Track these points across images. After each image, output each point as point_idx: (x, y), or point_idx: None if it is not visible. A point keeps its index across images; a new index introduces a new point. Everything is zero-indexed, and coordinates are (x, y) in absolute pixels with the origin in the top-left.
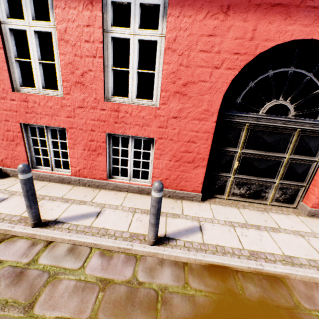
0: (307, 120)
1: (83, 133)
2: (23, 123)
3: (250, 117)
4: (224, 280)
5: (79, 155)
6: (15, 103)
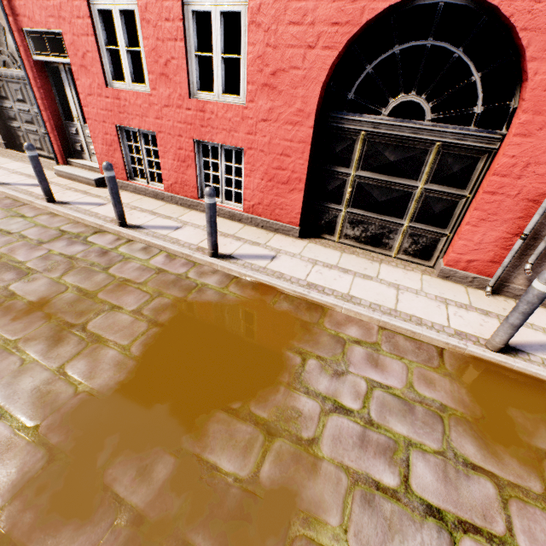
0: (450, 128)
1: (172, 139)
2: (119, 125)
3: (366, 122)
4: (263, 294)
5: (170, 167)
6: (109, 101)
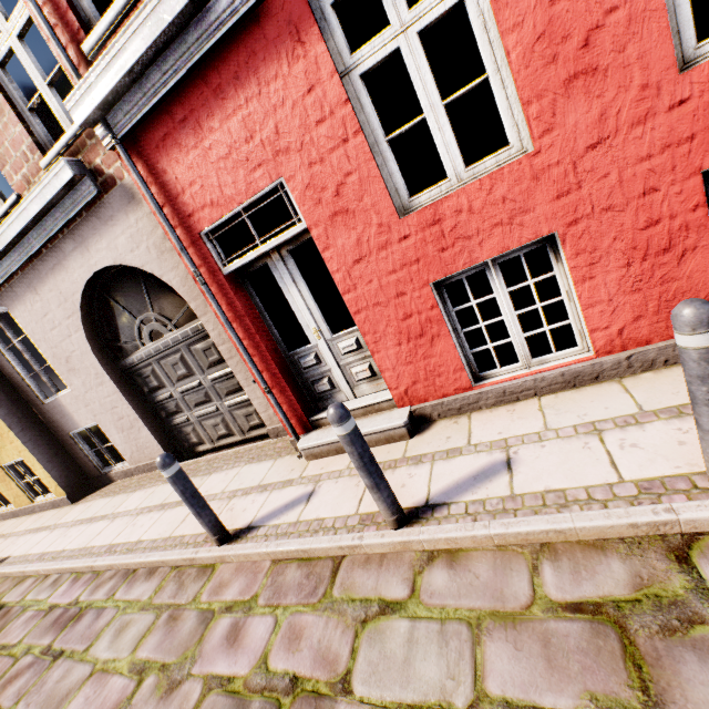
0: None
1: (617, 216)
2: (431, 284)
3: None
4: None
5: (614, 288)
6: (410, 243)
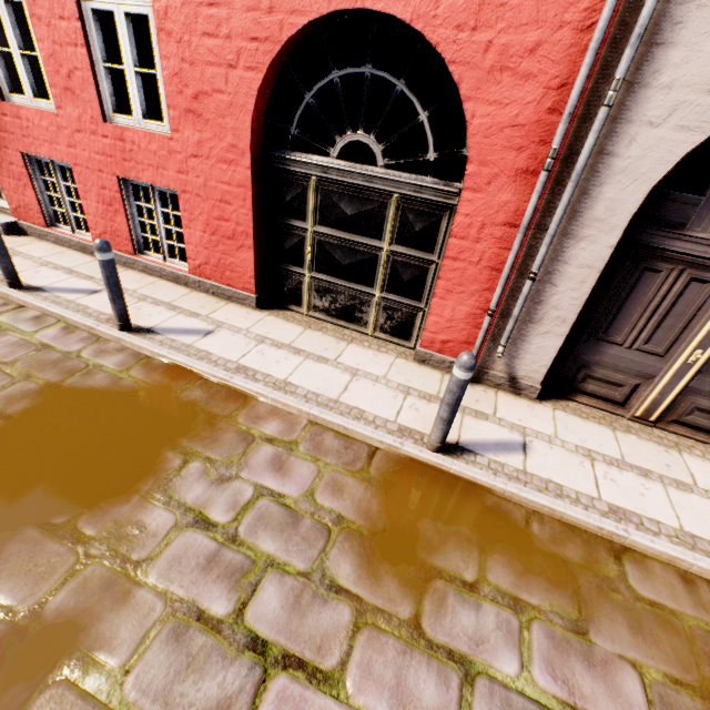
0: (404, 177)
1: (92, 175)
2: (27, 153)
3: (314, 164)
4: (174, 380)
5: (96, 211)
6: (9, 120)
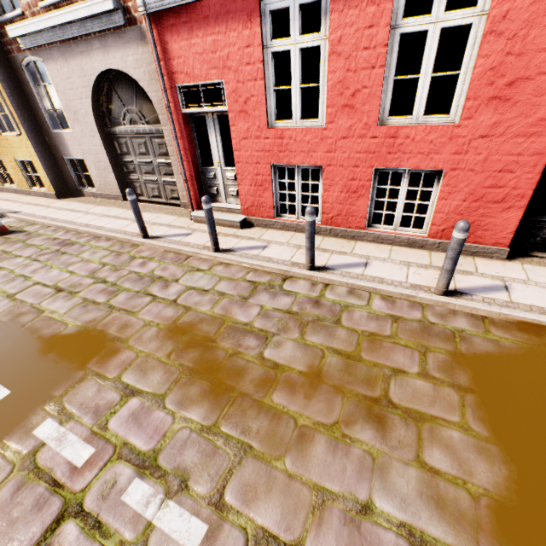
0: None
1: (344, 170)
2: (272, 164)
3: None
4: (539, 336)
5: (334, 199)
6: (268, 142)
